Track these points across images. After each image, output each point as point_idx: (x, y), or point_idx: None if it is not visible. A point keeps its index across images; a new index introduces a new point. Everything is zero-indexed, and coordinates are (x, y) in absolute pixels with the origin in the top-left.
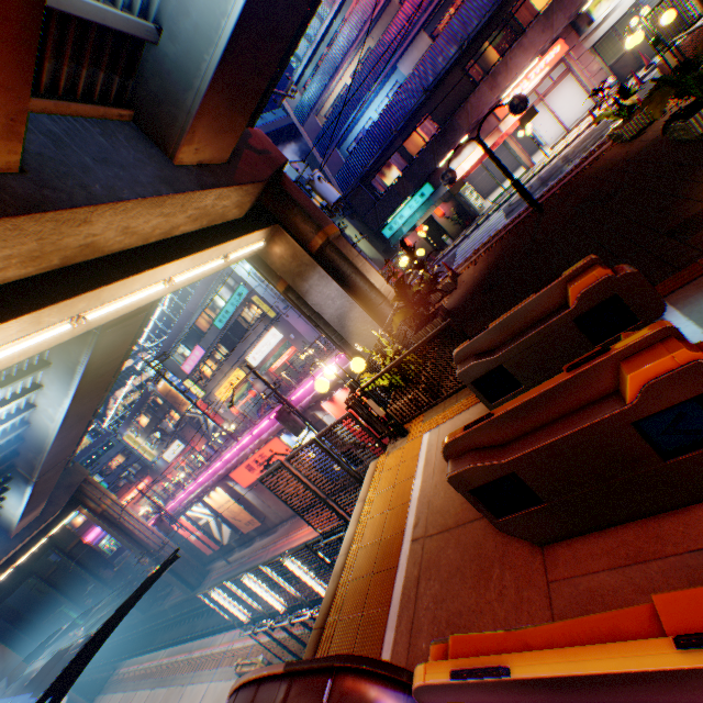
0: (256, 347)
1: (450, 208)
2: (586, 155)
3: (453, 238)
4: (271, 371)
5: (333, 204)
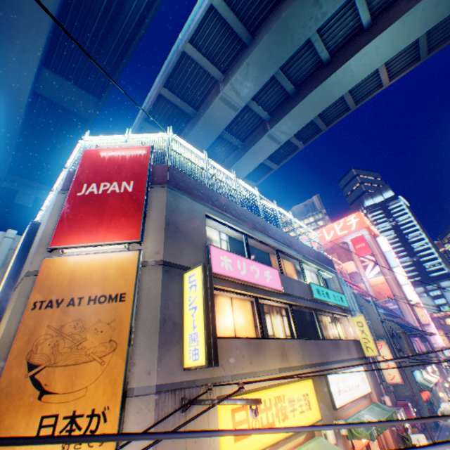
0: (342, 370)
1: None
2: None
3: None
4: (354, 445)
5: None
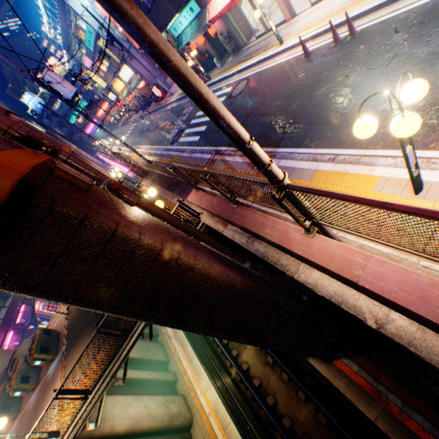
0: (121, 72)
1: (224, 25)
2: (210, 160)
3: (230, 54)
4: (138, 89)
5: (74, 94)
